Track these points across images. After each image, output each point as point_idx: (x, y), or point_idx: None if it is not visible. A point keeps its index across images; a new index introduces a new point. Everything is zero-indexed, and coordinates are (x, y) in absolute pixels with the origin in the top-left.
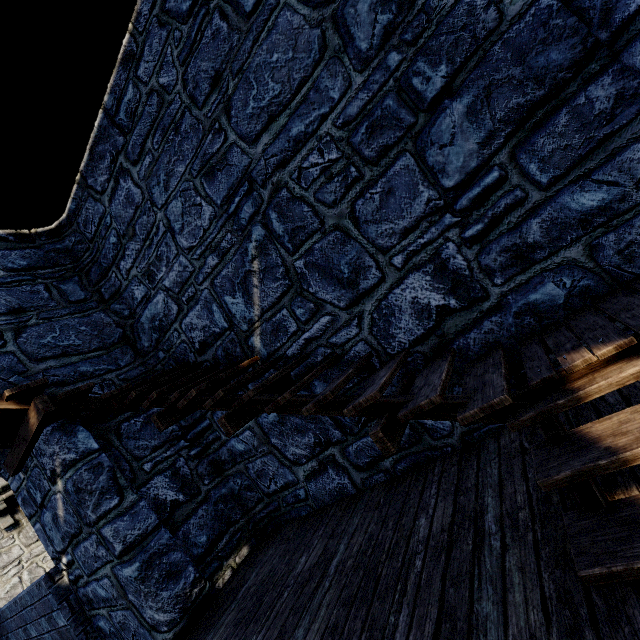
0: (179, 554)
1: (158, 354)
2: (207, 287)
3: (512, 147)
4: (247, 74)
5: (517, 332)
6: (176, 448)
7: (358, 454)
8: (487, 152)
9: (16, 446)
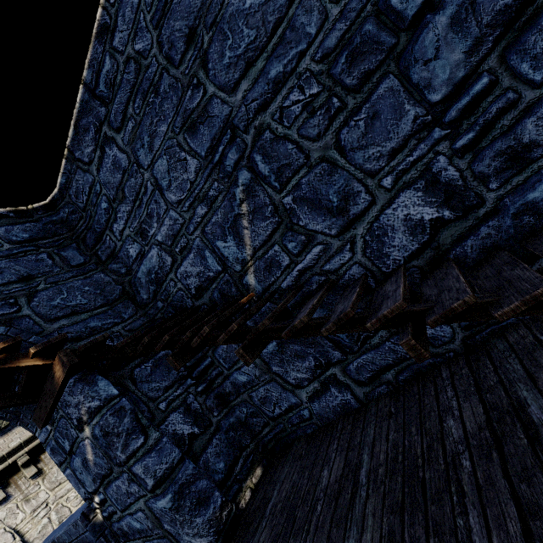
0: (205, 482)
1: (157, 304)
2: (198, 236)
3: (501, 50)
4: (221, 25)
5: (516, 233)
6: (184, 386)
7: (359, 370)
8: (475, 60)
9: (43, 400)
